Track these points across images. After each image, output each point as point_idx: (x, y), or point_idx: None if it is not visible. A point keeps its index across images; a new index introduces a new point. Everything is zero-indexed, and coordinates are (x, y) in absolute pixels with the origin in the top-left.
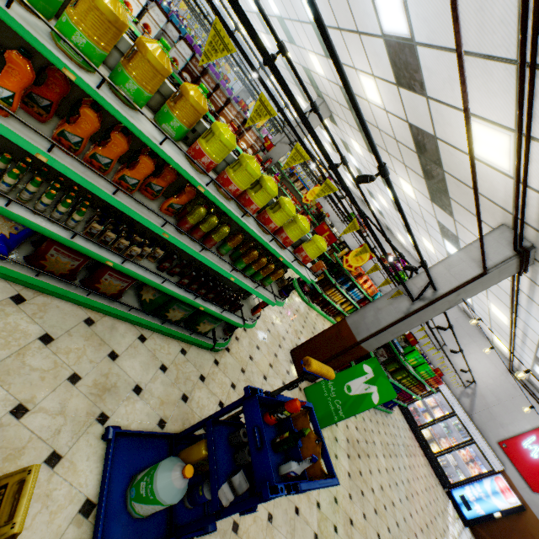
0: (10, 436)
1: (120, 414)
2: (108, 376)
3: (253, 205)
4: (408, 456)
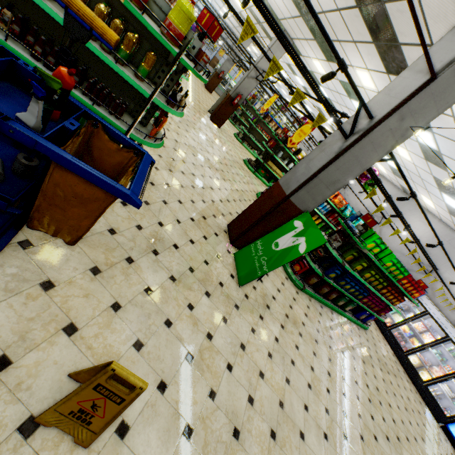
0: None
1: None
2: None
3: None
4: (383, 371)
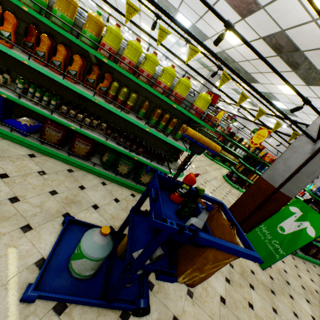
0: (4, 210)
1: (80, 216)
2: (76, 196)
3: (144, 72)
4: None
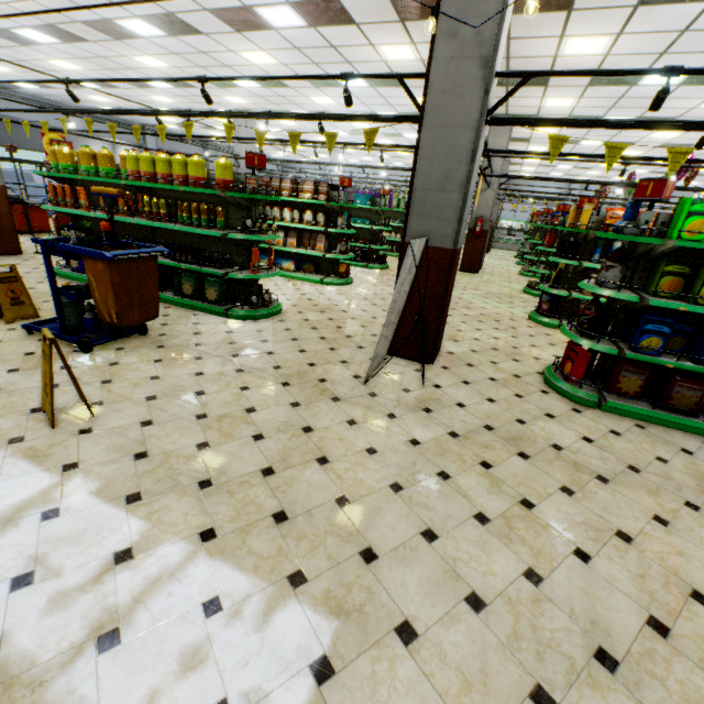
0: None
1: None
2: None
3: (159, 175)
4: None
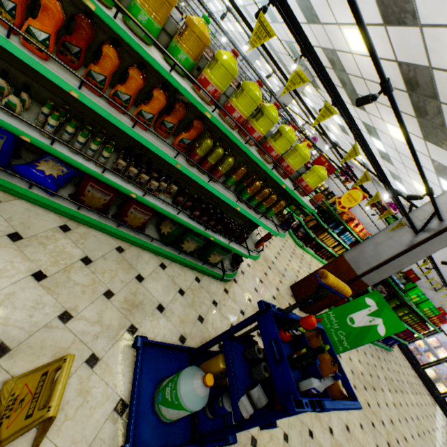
0: (58, 337)
1: (147, 328)
2: (136, 295)
3: (255, 133)
4: (413, 393)
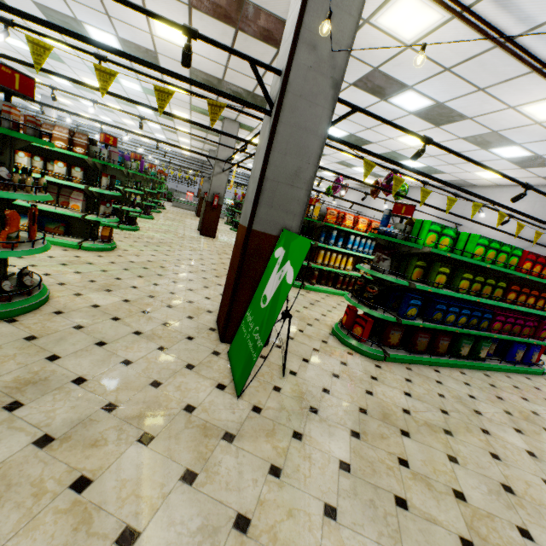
0: None
1: None
2: None
3: None
4: None
